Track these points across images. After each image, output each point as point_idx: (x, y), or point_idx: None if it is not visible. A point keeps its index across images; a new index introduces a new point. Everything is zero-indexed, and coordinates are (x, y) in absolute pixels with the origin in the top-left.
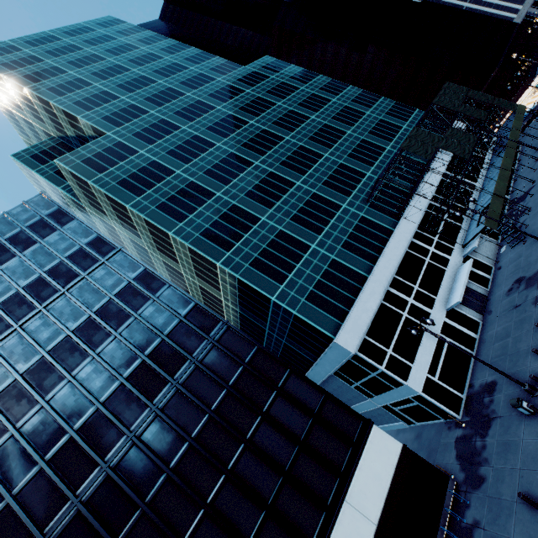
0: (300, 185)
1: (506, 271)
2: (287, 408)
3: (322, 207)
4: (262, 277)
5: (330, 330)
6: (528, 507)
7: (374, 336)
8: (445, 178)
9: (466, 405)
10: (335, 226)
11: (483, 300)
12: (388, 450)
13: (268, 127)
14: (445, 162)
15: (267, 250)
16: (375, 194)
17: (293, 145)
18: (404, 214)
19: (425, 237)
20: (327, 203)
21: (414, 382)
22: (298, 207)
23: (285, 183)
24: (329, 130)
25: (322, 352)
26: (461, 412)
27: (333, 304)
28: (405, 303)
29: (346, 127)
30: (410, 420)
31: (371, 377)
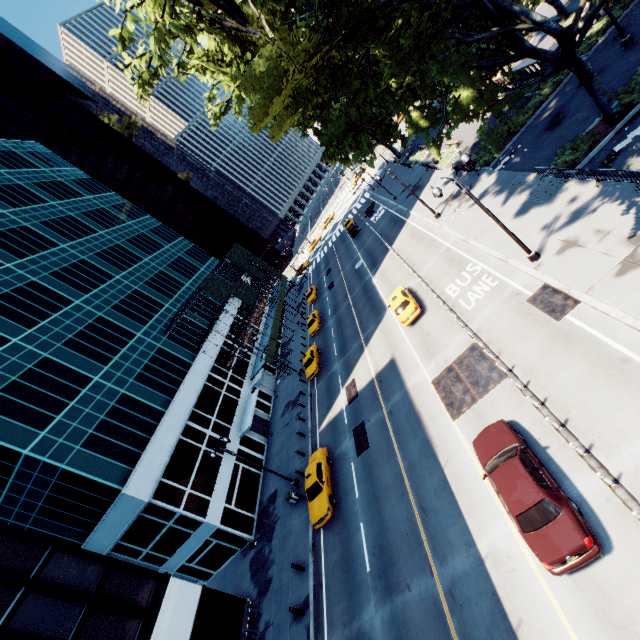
0: (81, 304)
1: (281, 398)
2: (44, 605)
3: (111, 333)
4: (7, 423)
5: (117, 480)
6: (298, 575)
7: (172, 476)
8: (237, 320)
9: (257, 523)
10: (128, 356)
11: (267, 425)
12: (188, 599)
13: (33, 225)
14: (236, 307)
15: (20, 383)
16: (174, 326)
17: (73, 256)
18: (203, 348)
19: (222, 371)
20: (118, 330)
21: (213, 516)
22: (77, 330)
23: (57, 299)
24: (123, 252)
25: (99, 519)
26: (254, 532)
27: (122, 447)
28: (204, 435)
29: (144, 254)
30: (209, 572)
31: (166, 531)
